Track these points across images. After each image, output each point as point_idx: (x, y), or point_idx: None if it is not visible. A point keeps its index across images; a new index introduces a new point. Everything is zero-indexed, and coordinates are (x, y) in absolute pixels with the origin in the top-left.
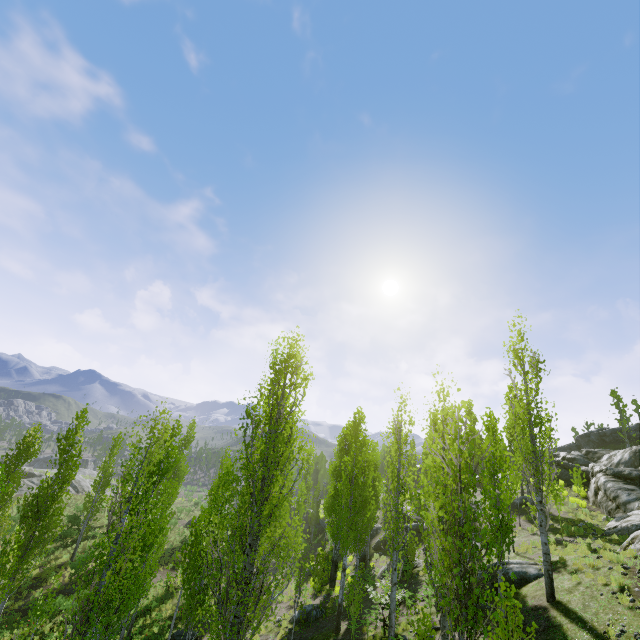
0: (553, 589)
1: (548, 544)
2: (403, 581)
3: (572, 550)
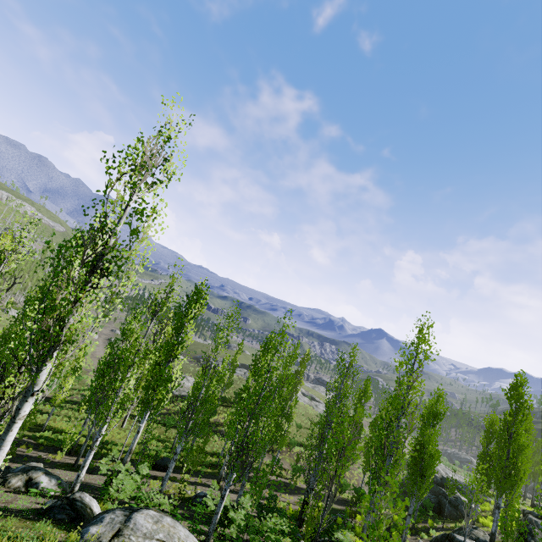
0: None
1: (1, 438)
2: None
3: None
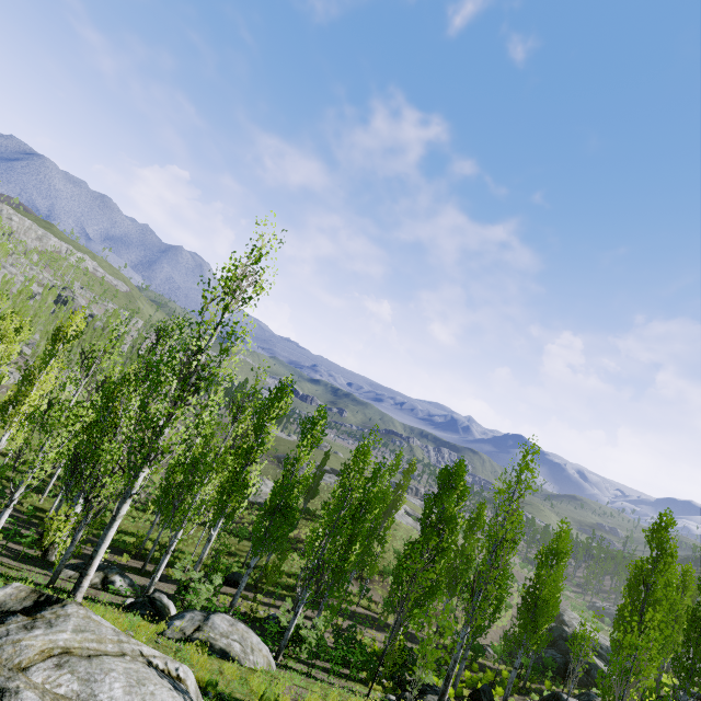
0: (75, 586)
1: (104, 533)
2: (360, 679)
3: (235, 667)
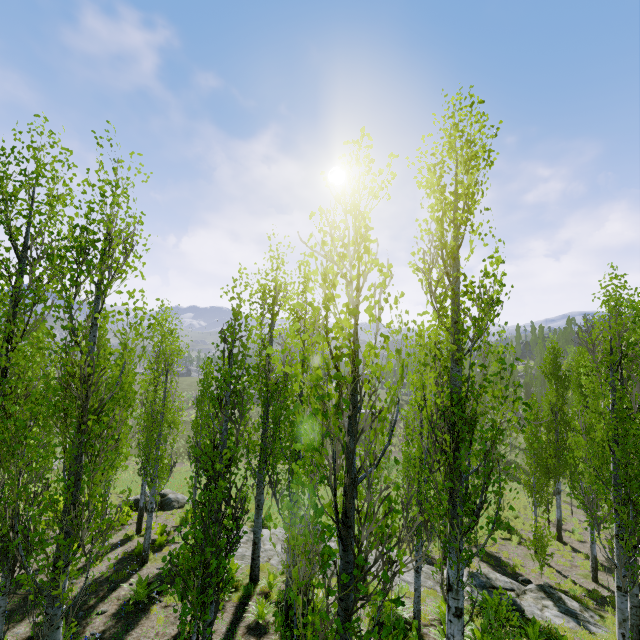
0: None
1: None
2: None
3: None
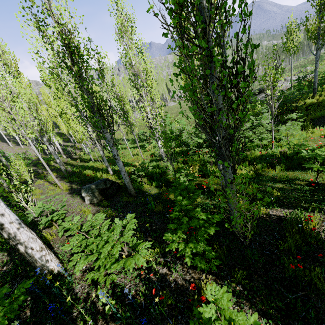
0: None
1: None
2: None
3: None
